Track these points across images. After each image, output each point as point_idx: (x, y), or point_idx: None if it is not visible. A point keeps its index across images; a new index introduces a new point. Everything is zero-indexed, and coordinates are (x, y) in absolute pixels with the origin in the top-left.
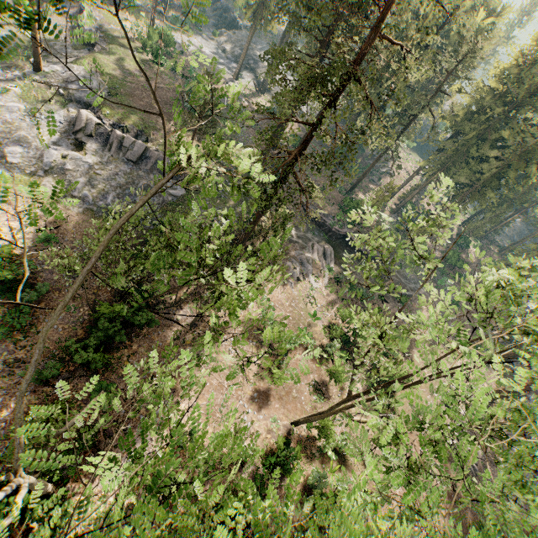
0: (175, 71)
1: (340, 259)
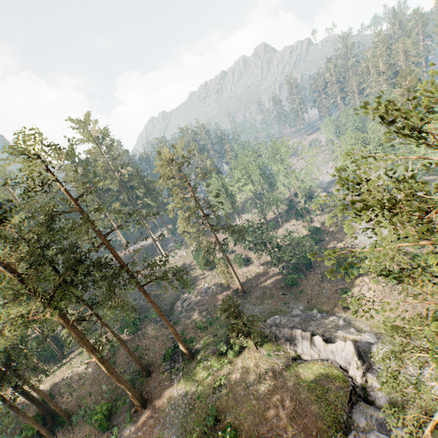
0: None
1: (174, 302)
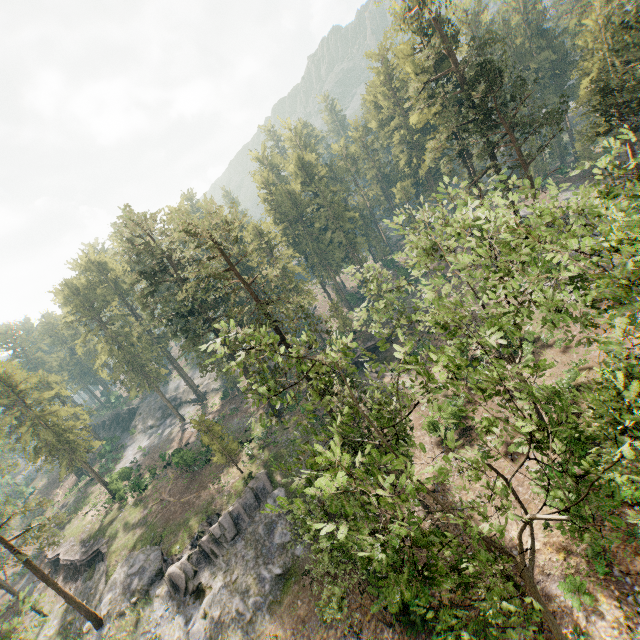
0: (156, 476)
1: (385, 360)
